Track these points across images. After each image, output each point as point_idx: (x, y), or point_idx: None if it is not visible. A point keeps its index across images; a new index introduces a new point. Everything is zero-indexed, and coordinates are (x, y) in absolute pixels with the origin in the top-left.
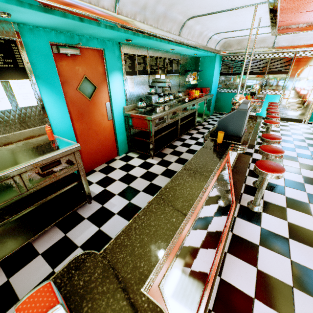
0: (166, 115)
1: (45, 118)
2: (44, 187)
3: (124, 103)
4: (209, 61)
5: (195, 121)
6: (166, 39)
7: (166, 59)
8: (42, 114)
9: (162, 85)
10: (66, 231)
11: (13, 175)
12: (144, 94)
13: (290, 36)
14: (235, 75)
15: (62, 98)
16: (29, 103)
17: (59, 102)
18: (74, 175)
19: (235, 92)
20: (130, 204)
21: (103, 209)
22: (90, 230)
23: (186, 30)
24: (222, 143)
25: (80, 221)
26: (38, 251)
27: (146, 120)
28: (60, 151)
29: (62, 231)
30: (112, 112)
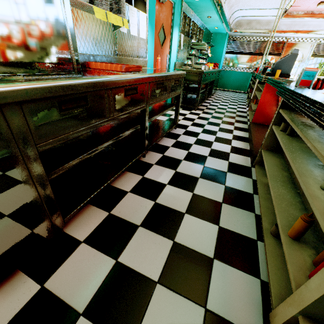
0: (207, 74)
1: (146, 53)
2: (155, 106)
3: (175, 59)
4: (220, 38)
5: (212, 90)
6: (219, 4)
7: (198, 27)
8: (145, 49)
9: (201, 48)
10: (174, 139)
11: (170, 78)
12: (184, 55)
13: (289, 22)
14: (239, 54)
15: (153, 39)
16: (143, 35)
17: (152, 42)
18: (167, 103)
19: (238, 70)
20: (205, 129)
21: (189, 131)
22: (192, 138)
23: (228, 0)
24: (278, 78)
25: (179, 135)
26: (167, 146)
27: (197, 74)
28: (181, 72)
29: (172, 139)
30: (168, 65)
